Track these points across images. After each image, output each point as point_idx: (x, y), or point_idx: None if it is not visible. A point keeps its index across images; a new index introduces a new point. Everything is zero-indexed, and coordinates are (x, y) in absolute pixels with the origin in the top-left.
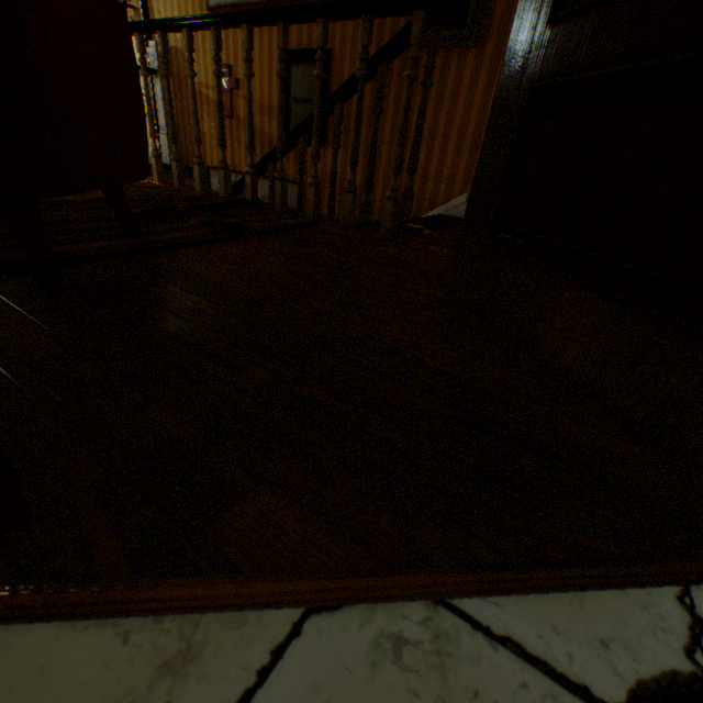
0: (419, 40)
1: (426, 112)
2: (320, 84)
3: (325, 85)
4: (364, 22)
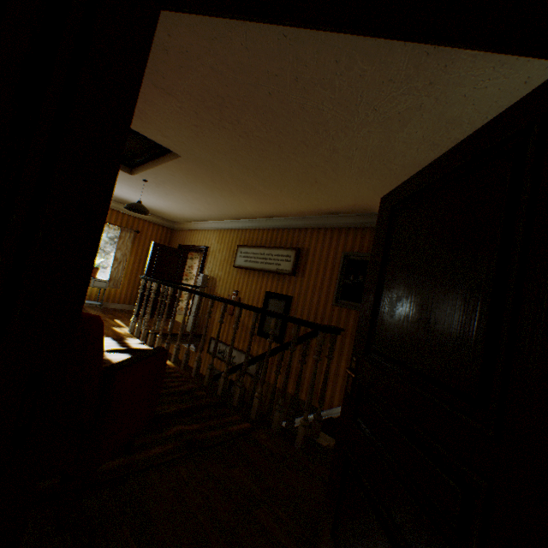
0: (321, 343)
1: (345, 339)
2: (270, 344)
3: (287, 311)
4: (295, 326)
